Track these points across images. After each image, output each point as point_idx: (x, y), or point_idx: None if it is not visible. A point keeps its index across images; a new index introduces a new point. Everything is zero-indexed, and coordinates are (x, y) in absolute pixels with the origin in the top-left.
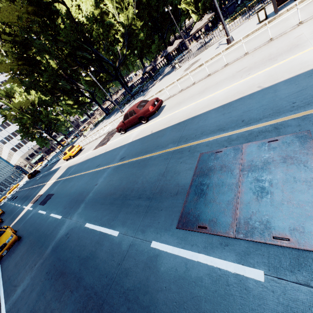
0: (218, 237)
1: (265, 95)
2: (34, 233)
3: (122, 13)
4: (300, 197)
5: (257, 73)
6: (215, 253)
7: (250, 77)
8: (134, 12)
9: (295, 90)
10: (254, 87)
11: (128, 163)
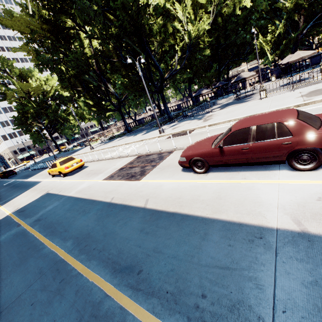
0: None
1: None
2: None
3: (191, 23)
4: None
5: None
6: None
7: None
8: (209, 24)
9: None
10: None
11: None
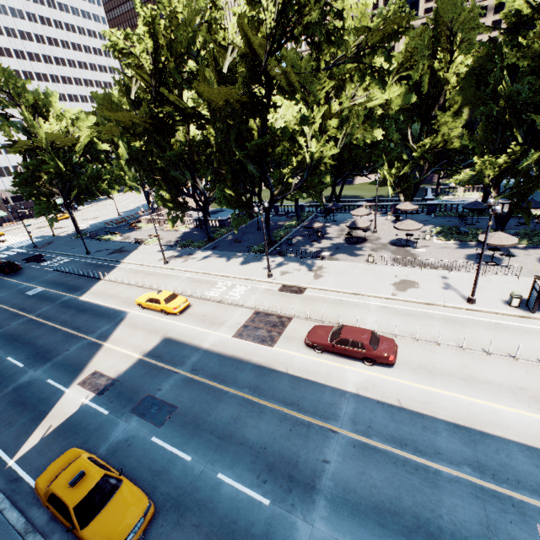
0: None
1: None
2: (196, 508)
3: (316, 140)
4: None
5: None
6: None
7: None
8: (336, 153)
9: None
10: None
11: (387, 453)
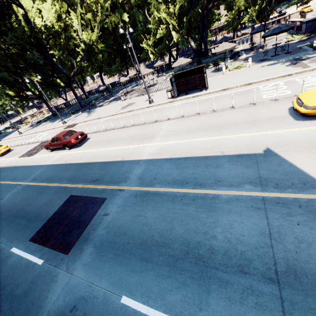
0: (41, 246)
1: (119, 166)
2: None
3: (85, 32)
4: (77, 230)
5: (132, 145)
6: (35, 253)
7: (128, 146)
8: (97, 37)
9: (125, 170)
10: (122, 157)
11: (35, 186)
